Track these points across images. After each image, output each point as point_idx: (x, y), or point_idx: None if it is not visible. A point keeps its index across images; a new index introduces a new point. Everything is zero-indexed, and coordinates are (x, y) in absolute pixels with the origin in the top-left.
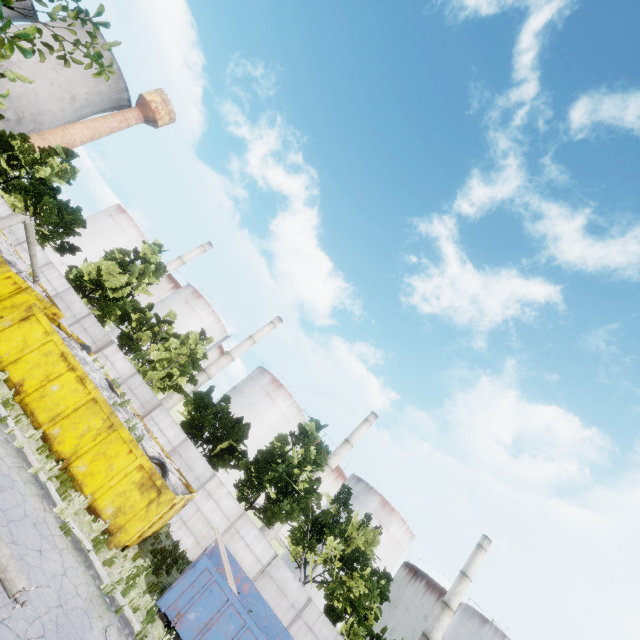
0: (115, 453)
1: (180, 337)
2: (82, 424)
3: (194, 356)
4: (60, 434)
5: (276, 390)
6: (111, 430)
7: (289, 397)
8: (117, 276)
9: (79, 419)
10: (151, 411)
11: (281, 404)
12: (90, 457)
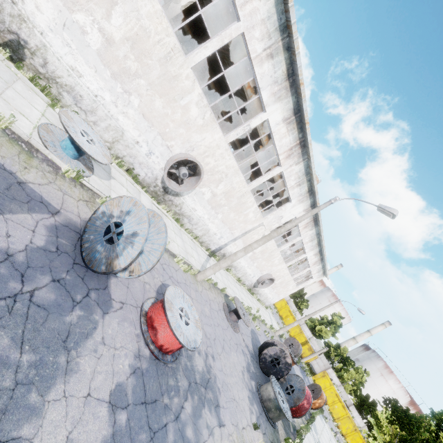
0: (358, 440)
1: (350, 362)
2: (346, 424)
3: (362, 381)
4: (340, 425)
5: (388, 374)
6: (356, 431)
7: (398, 382)
8: (327, 332)
9: (345, 422)
10: (349, 406)
11: (392, 385)
12: (350, 438)
